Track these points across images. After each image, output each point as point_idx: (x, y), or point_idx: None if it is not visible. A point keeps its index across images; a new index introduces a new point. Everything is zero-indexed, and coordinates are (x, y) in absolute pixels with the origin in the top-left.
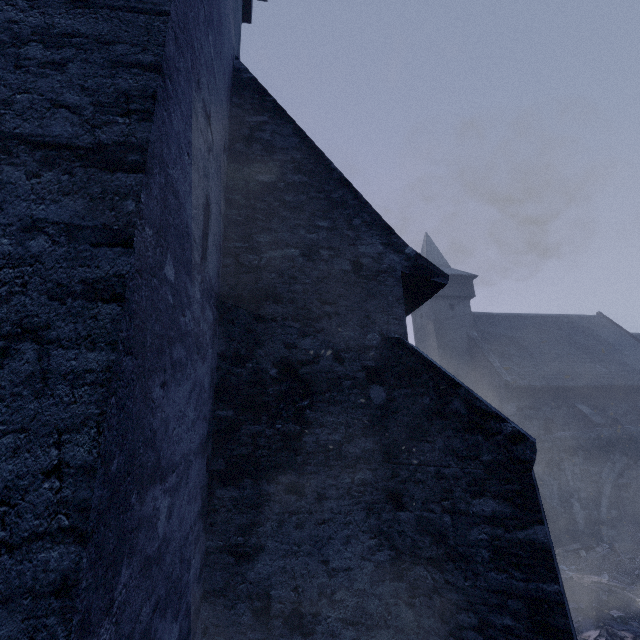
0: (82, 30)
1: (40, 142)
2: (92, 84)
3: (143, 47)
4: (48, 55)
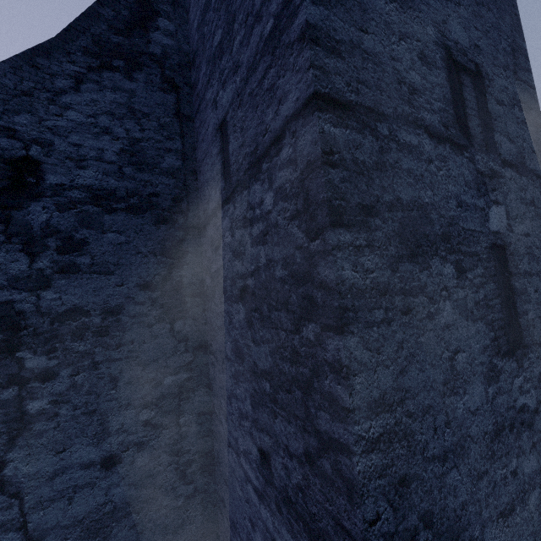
0: (522, 98)
1: (536, 174)
2: (535, 138)
3: (537, 113)
4: (521, 115)
